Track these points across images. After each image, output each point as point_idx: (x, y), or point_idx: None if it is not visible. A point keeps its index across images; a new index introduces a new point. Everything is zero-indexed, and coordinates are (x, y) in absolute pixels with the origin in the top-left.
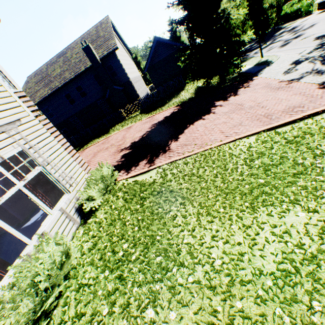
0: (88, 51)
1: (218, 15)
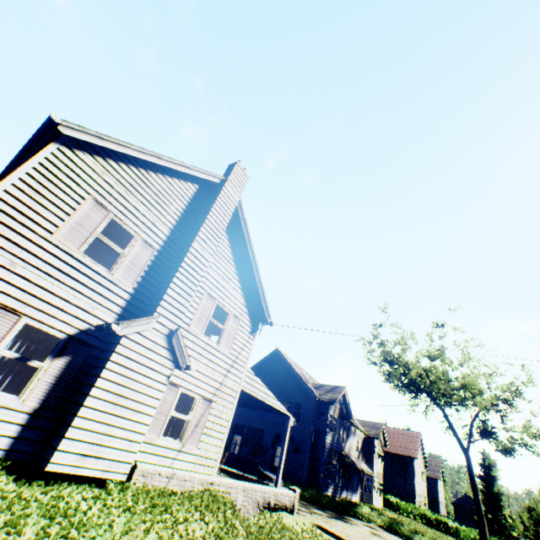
0: None
1: (500, 512)
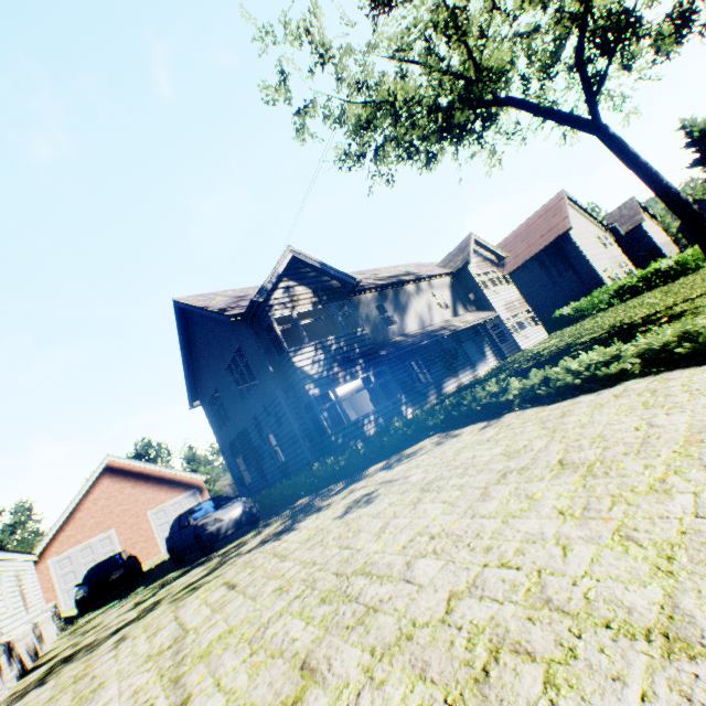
0: (612, 230)
1: None
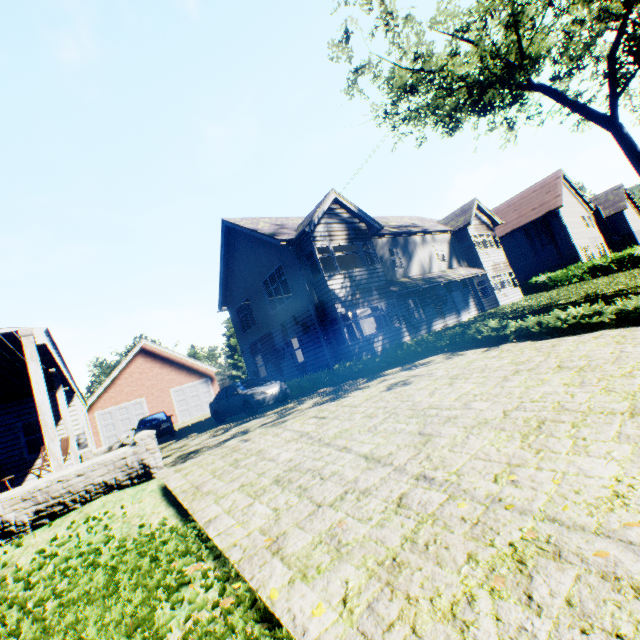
0: (595, 213)
1: None
